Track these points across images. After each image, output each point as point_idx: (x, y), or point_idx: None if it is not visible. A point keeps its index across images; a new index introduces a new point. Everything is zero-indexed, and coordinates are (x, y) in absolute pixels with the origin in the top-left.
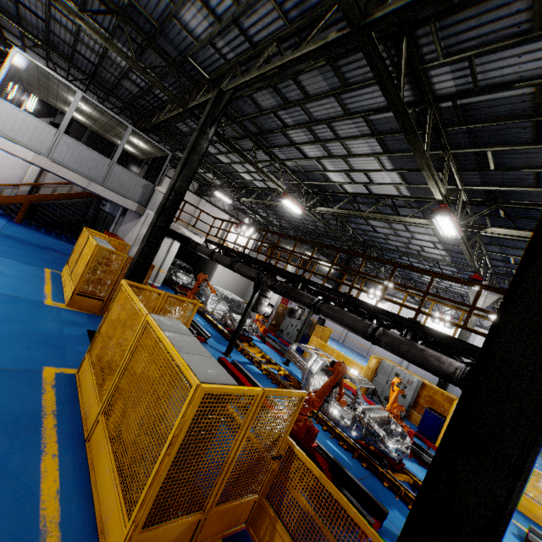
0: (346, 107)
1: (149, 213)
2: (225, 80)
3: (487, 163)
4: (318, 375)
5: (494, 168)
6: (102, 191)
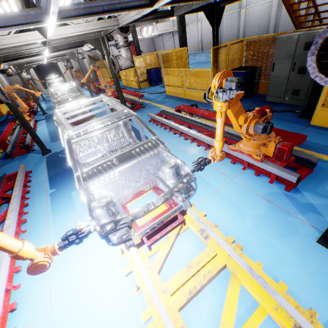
0: None
1: None
2: None
3: None
4: None
5: None
6: None
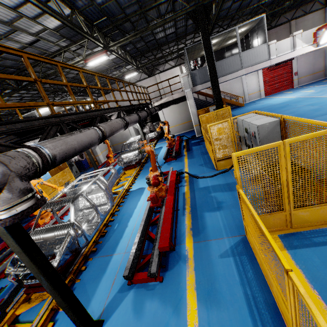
0: None
1: None
2: None
3: None
4: None
5: None
6: None
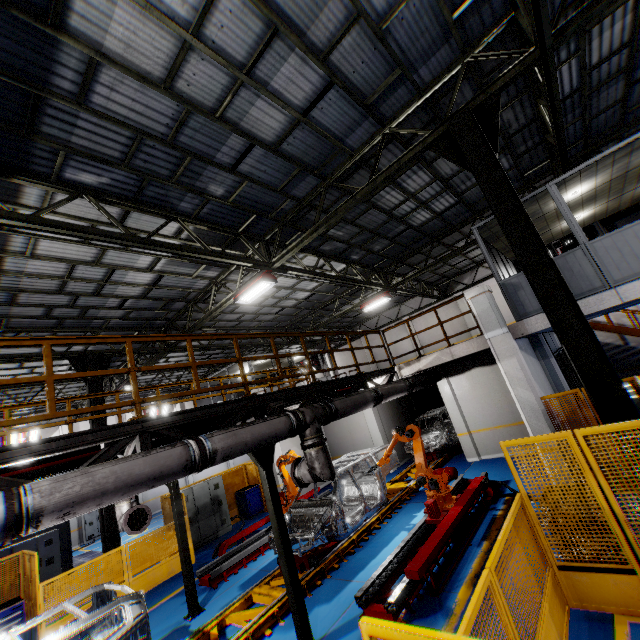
0: (12, 294)
1: None
2: None
3: None
4: None
5: None
6: None
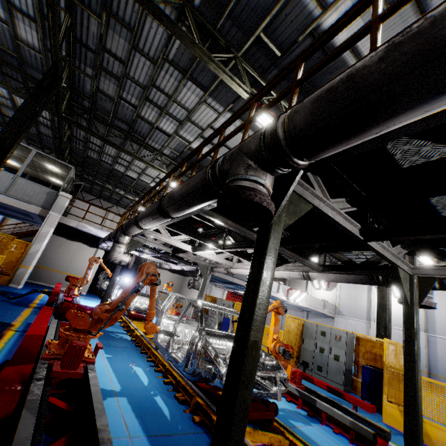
0: (150, 57)
1: (51, 214)
2: (64, 73)
3: (273, 53)
4: (189, 325)
5: (280, 53)
6: (5, 199)
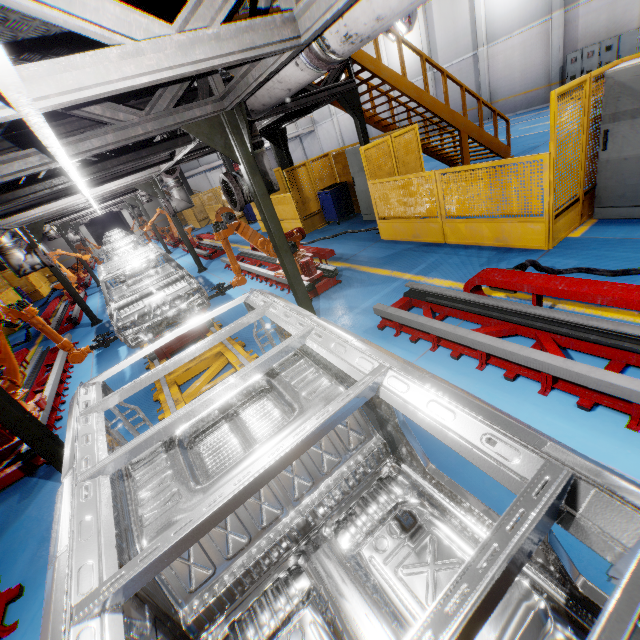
0: None
1: None
2: None
3: None
4: None
5: None
6: None
